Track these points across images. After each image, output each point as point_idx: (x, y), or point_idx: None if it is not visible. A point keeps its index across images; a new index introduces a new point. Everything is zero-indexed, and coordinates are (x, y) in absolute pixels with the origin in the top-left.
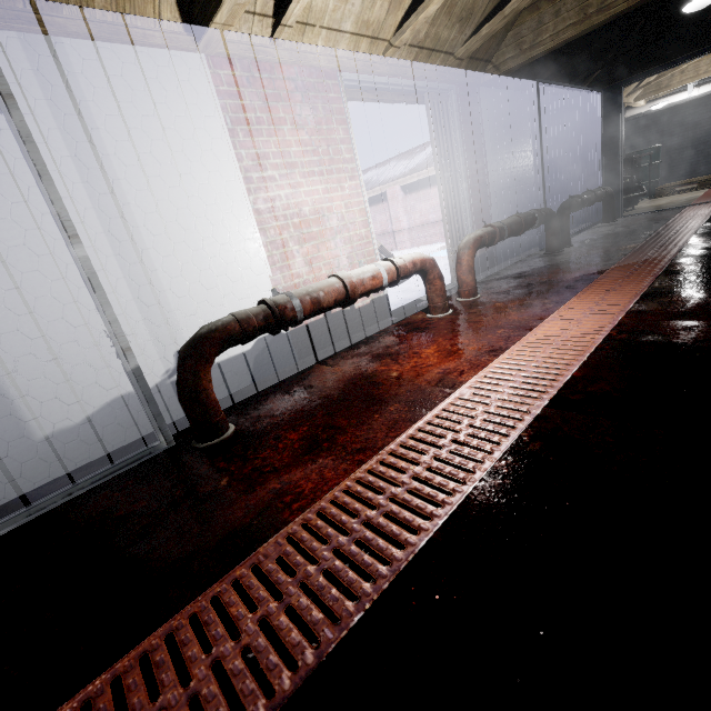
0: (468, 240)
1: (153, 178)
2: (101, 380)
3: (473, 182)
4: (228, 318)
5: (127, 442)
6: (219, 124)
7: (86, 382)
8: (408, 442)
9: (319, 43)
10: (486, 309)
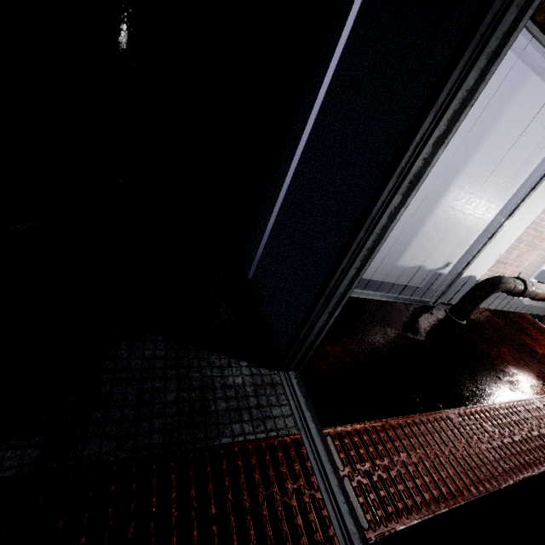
0: None
1: None
2: (426, 256)
3: None
4: (512, 280)
5: (403, 283)
6: None
7: (423, 254)
8: None
9: None
10: None
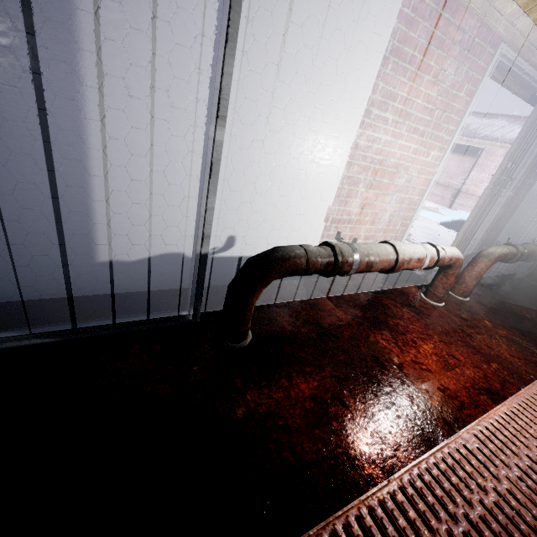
0: (494, 252)
1: (299, 75)
2: (165, 235)
3: (516, 193)
4: (300, 251)
5: (158, 288)
6: (380, 47)
7: (153, 232)
8: (418, 483)
9: (514, 5)
10: (476, 322)
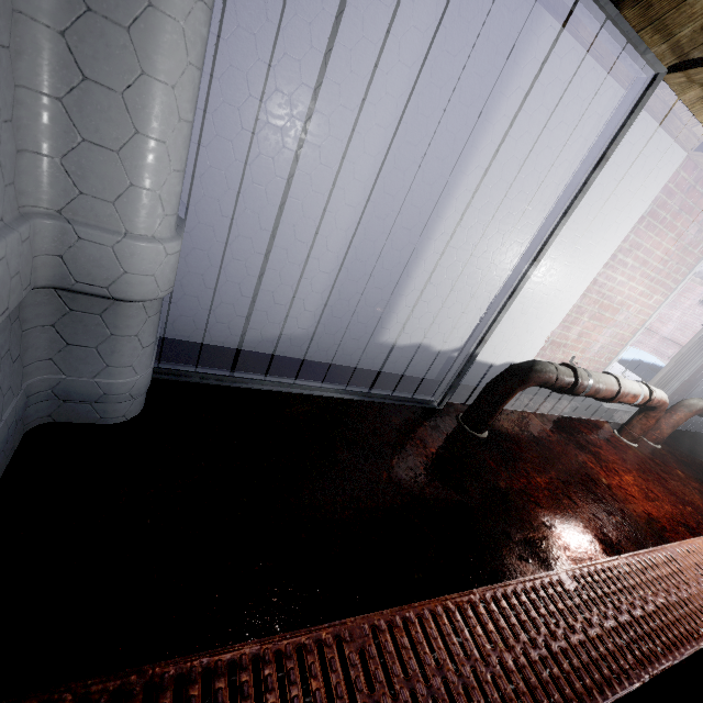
0: (696, 404)
1: (575, 223)
2: (428, 329)
3: None
4: (553, 368)
5: (400, 373)
6: (641, 209)
7: (422, 325)
8: (639, 565)
9: None
10: (669, 469)
